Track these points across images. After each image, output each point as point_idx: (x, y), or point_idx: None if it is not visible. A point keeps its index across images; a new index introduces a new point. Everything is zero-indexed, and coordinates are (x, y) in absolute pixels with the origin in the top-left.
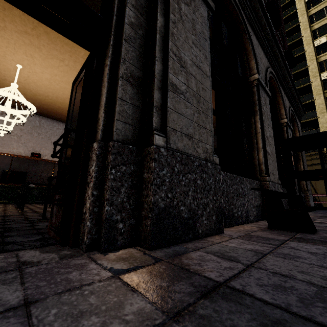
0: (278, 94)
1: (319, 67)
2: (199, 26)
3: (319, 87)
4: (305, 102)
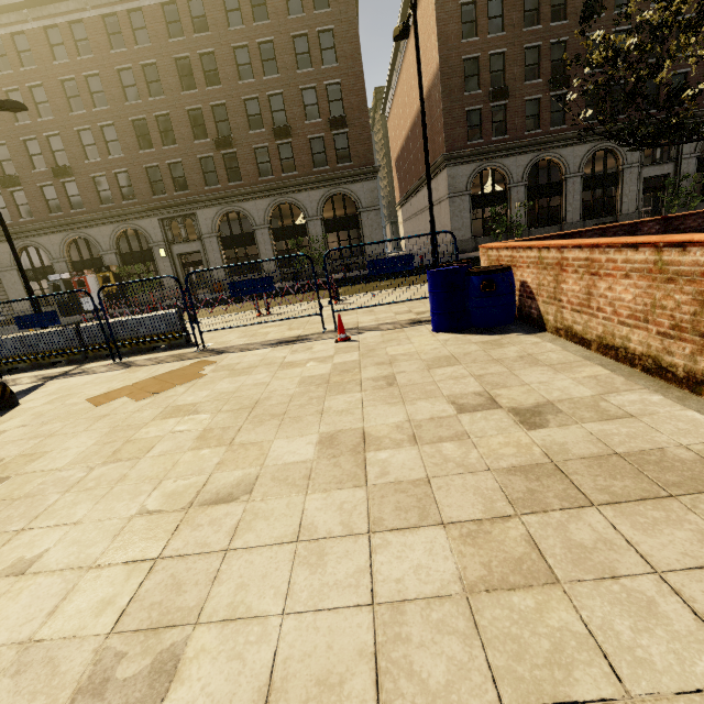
0: None
1: None
2: (691, 169)
3: None
4: None
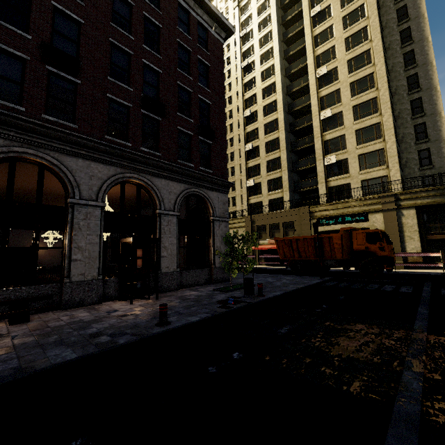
0: (149, 188)
1: (319, 103)
2: None
3: (318, 128)
4: (308, 145)
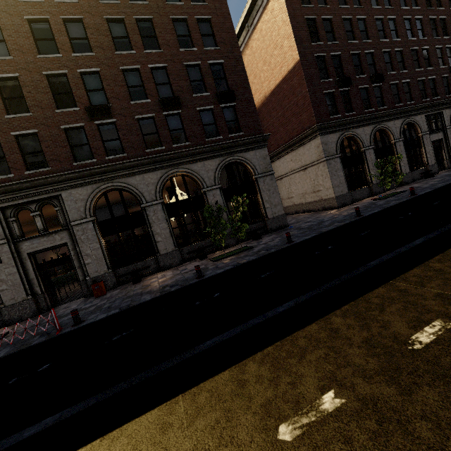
0: None
1: None
2: None
3: None
4: None
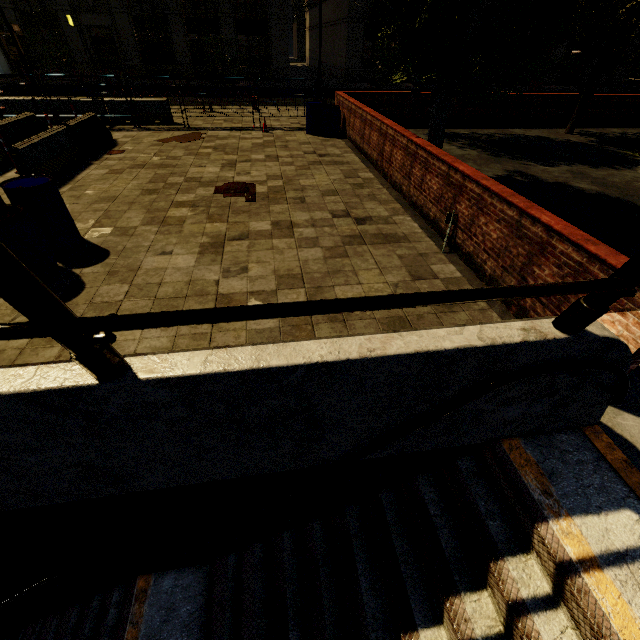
0: None
1: None
2: None
3: None
4: None
